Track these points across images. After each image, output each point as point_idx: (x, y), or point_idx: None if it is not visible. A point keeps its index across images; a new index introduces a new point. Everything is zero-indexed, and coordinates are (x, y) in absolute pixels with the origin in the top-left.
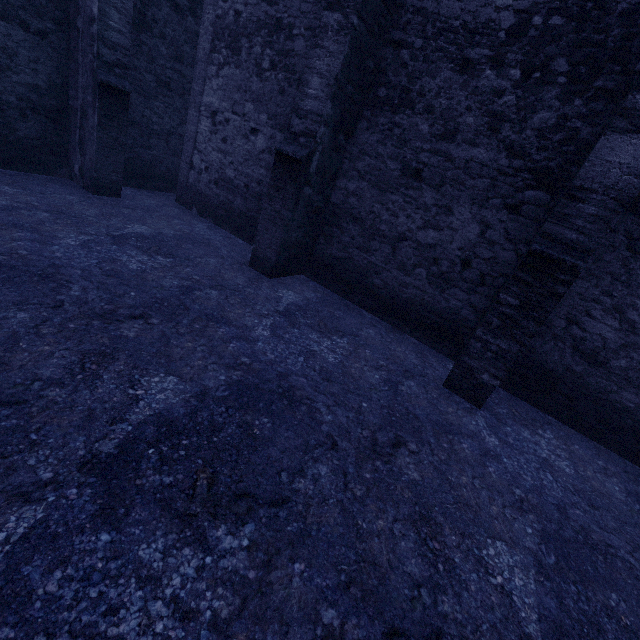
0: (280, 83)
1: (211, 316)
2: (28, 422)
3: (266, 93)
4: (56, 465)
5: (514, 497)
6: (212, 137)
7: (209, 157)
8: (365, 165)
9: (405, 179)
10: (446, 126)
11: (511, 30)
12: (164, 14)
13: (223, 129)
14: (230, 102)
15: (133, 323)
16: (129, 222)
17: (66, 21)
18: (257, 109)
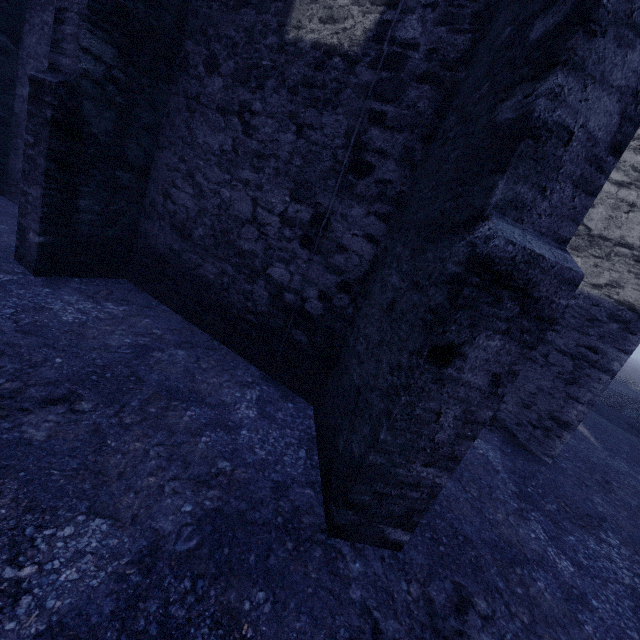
0: None
1: None
2: None
3: None
4: None
5: None
6: None
7: None
8: (31, 68)
9: None
10: None
11: None
12: None
13: None
14: None
15: None
16: None
17: None
18: None
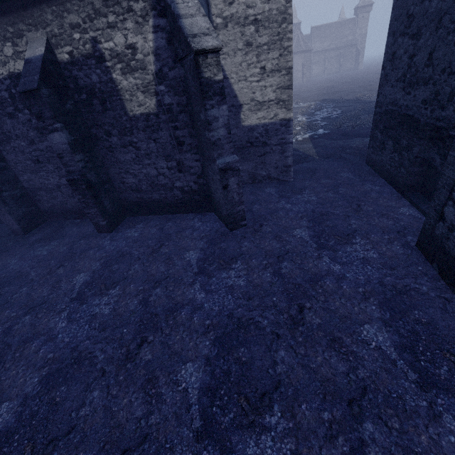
0: None
1: None
2: None
3: None
4: None
5: (100, 257)
6: None
7: None
8: (21, 167)
9: (37, 165)
10: (28, 139)
11: (10, 97)
12: None
13: None
14: None
15: None
16: None
17: None
18: None
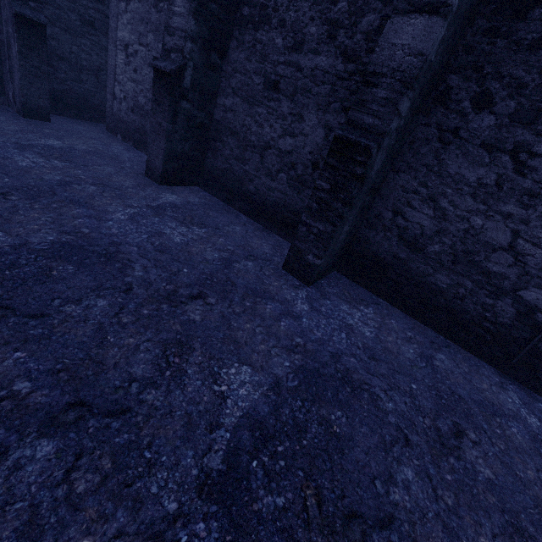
0: None
1: (75, 201)
2: None
3: (162, 23)
4: None
5: (291, 343)
6: (126, 68)
7: (126, 87)
8: (237, 82)
9: (267, 92)
10: (295, 38)
11: None
12: None
13: (134, 60)
14: (137, 34)
15: None
16: (45, 137)
17: None
18: (156, 39)
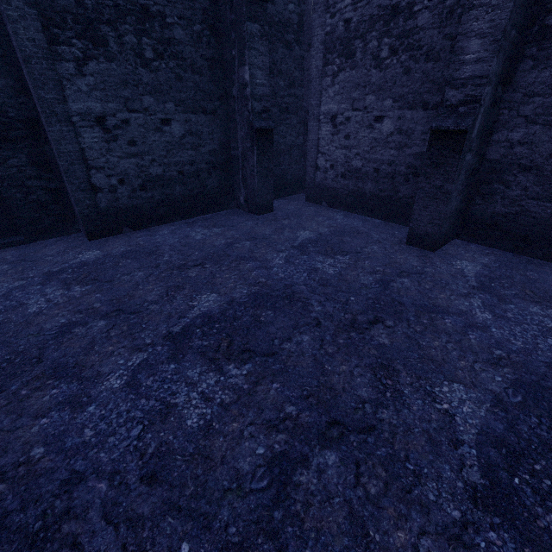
0: (404, 64)
1: (425, 307)
2: (393, 450)
3: (388, 79)
4: (452, 501)
5: None
6: (334, 138)
7: (333, 156)
8: (535, 107)
9: None
10: None
11: None
12: (279, 55)
13: (344, 128)
14: (349, 102)
15: (377, 329)
16: (295, 231)
17: (224, 95)
18: (379, 98)
